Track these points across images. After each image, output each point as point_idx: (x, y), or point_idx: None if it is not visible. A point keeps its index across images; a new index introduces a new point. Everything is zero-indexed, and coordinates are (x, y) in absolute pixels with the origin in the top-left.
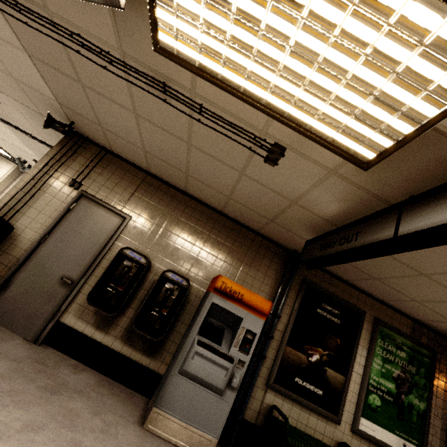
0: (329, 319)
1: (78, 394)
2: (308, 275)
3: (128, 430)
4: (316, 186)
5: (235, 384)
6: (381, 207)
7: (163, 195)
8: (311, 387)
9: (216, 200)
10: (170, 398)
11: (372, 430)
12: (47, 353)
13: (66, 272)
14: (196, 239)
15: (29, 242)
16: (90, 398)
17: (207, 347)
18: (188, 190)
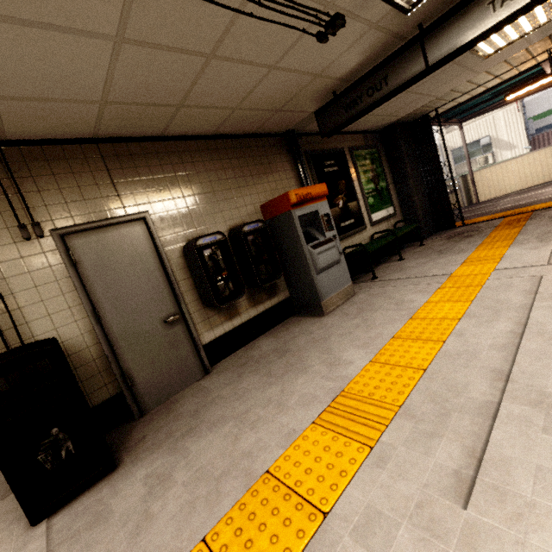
0: (332, 171)
1: (288, 342)
2: (305, 147)
3: (327, 321)
4: (350, 47)
5: (341, 250)
6: (393, 44)
7: (145, 160)
8: (348, 222)
9: (212, 122)
10: (323, 290)
11: (376, 217)
12: (224, 366)
13: (159, 316)
14: (220, 183)
15: (85, 335)
16: (292, 337)
17: (317, 246)
18: (169, 130)
